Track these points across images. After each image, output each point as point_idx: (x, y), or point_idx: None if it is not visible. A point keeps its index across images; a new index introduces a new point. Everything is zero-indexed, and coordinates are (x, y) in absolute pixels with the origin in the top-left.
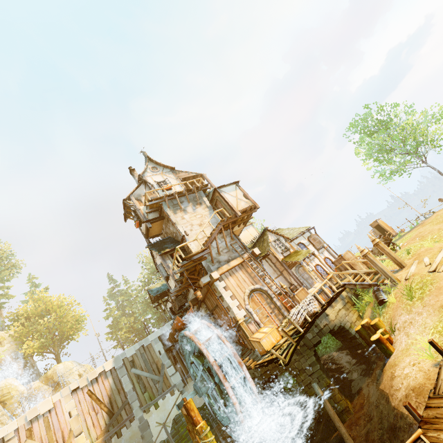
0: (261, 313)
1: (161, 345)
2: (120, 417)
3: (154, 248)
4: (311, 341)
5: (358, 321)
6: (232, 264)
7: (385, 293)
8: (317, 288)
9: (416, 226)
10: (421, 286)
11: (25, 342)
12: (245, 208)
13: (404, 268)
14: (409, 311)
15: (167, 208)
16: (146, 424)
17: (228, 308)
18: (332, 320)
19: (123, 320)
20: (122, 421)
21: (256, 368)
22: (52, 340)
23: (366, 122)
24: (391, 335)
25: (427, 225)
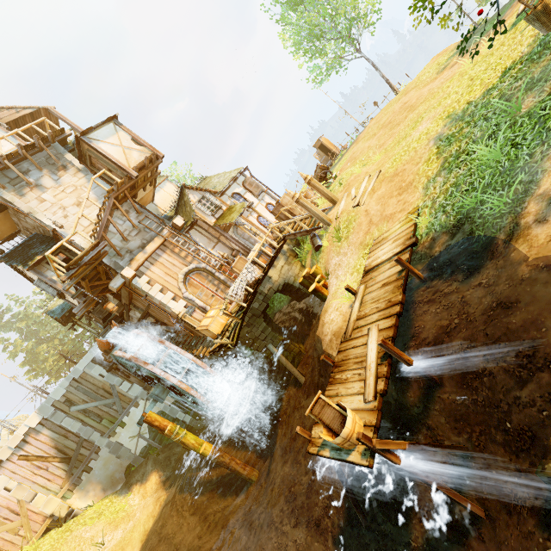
0: (204, 295)
1: (100, 367)
2: (82, 456)
3: (14, 261)
4: (259, 309)
5: (302, 272)
6: (149, 249)
7: (320, 238)
8: (256, 251)
9: (352, 144)
10: (348, 225)
11: None
12: (141, 161)
13: (336, 204)
14: (338, 253)
15: (0, 189)
16: (117, 446)
17: (163, 305)
18: (276, 281)
19: (42, 349)
20: (86, 458)
21: (211, 355)
22: None
23: None
24: (327, 279)
25: (360, 143)
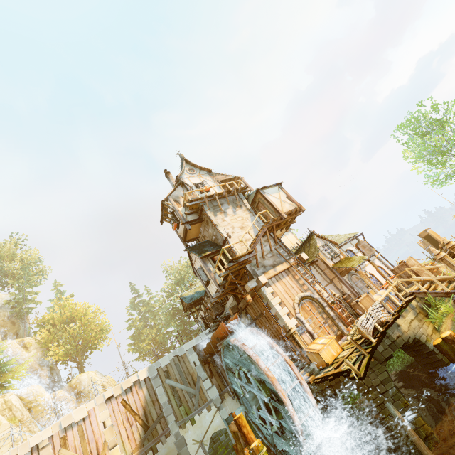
0: (313, 323)
1: (196, 355)
2: (155, 431)
3: (194, 251)
4: (382, 354)
5: (435, 334)
6: (278, 268)
7: None
8: (383, 295)
9: None
10: None
11: (51, 349)
12: (290, 210)
13: None
14: None
15: (208, 209)
16: (182, 441)
17: (277, 316)
18: (405, 332)
19: (146, 331)
20: (158, 436)
21: (316, 383)
22: (76, 349)
23: (418, 121)
24: None
25: None
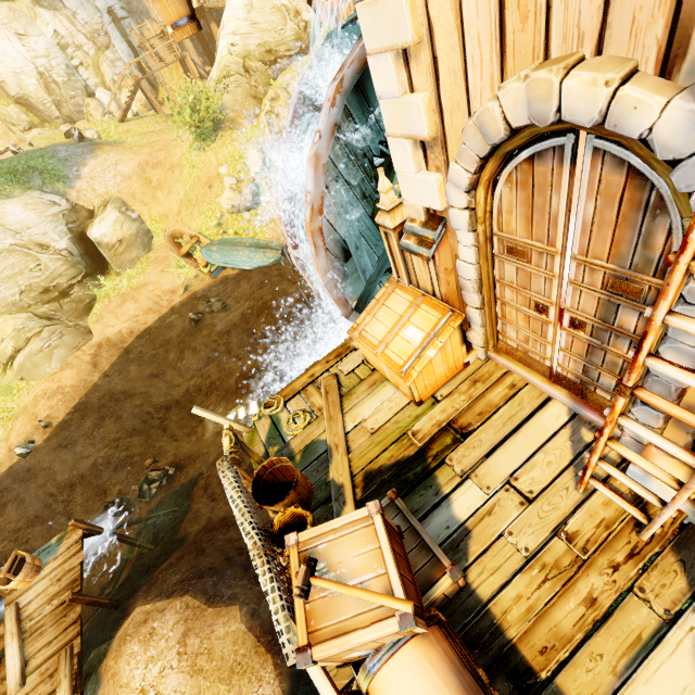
0: (520, 271)
1: None
2: None
3: None
4: None
5: None
6: None
7: None
8: None
9: None
10: None
11: None
12: None
13: None
14: None
15: None
16: None
17: None
18: None
19: None
20: None
21: None
22: None
23: None
24: None
25: None
